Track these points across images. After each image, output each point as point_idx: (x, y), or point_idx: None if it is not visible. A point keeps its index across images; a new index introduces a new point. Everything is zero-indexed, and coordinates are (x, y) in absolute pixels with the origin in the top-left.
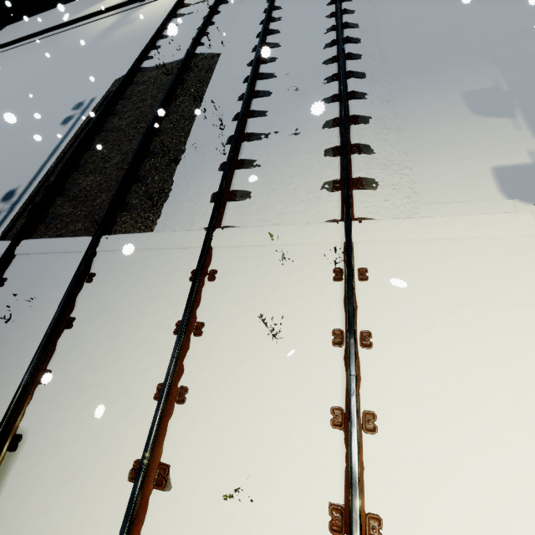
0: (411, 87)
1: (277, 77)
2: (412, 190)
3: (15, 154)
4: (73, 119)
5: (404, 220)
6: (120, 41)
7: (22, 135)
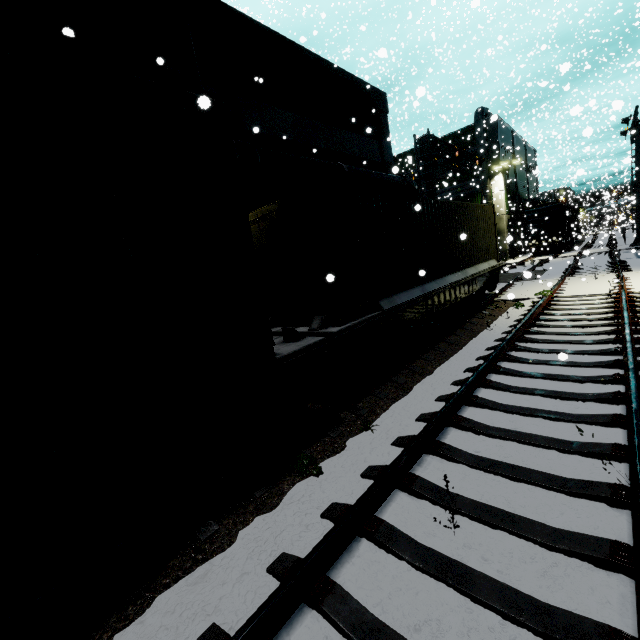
0: None
1: (583, 268)
2: None
3: None
4: None
5: None
6: None
7: None
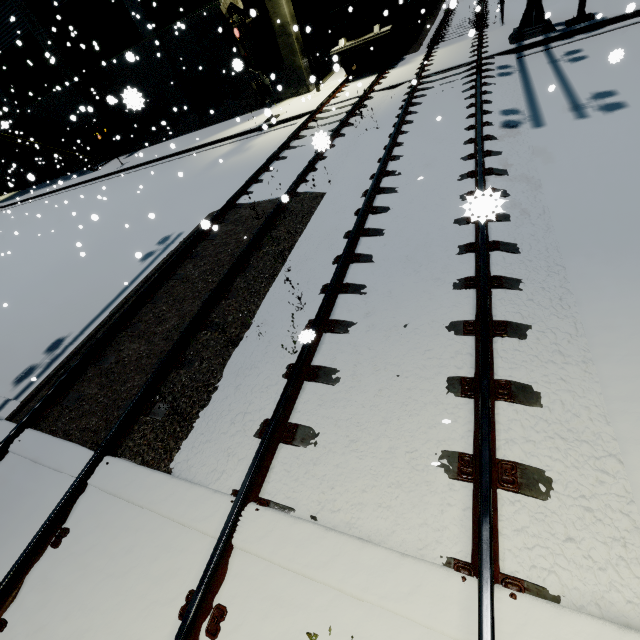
0: (601, 275)
1: (388, 235)
2: (629, 518)
3: (86, 290)
4: (153, 256)
5: (623, 635)
6: (228, 170)
7: (102, 267)
